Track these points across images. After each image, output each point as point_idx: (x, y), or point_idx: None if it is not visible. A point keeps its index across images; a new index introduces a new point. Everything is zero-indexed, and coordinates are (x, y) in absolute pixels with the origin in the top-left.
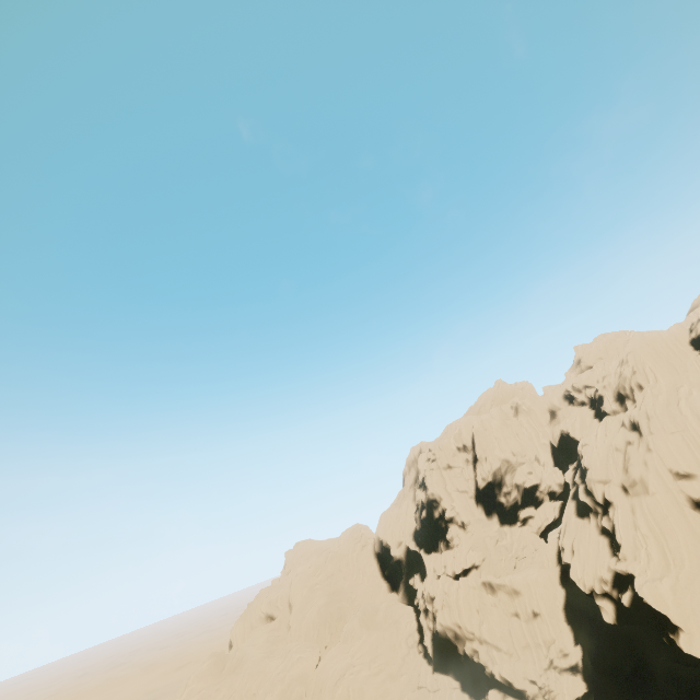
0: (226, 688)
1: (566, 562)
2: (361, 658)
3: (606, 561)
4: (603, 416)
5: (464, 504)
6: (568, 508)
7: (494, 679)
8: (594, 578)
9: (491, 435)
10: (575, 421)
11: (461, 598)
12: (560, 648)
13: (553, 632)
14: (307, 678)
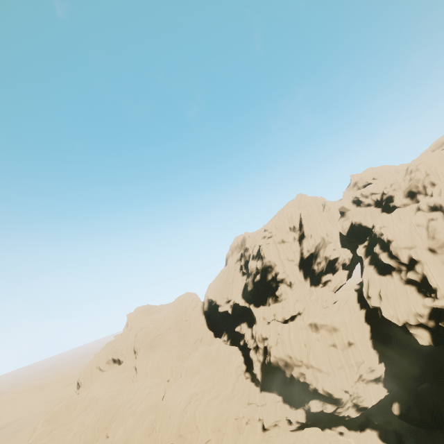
0: (78, 426)
1: (373, 306)
2: (202, 388)
3: (420, 301)
4: (390, 210)
5: (291, 269)
6: (367, 271)
7: (316, 393)
8: (408, 314)
9: (315, 220)
10: (366, 215)
11: (292, 336)
12: (369, 366)
13: (364, 355)
14: (156, 408)
